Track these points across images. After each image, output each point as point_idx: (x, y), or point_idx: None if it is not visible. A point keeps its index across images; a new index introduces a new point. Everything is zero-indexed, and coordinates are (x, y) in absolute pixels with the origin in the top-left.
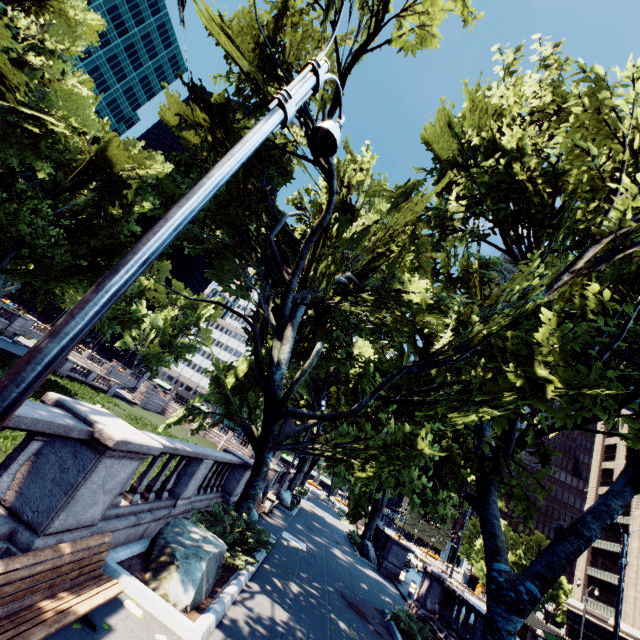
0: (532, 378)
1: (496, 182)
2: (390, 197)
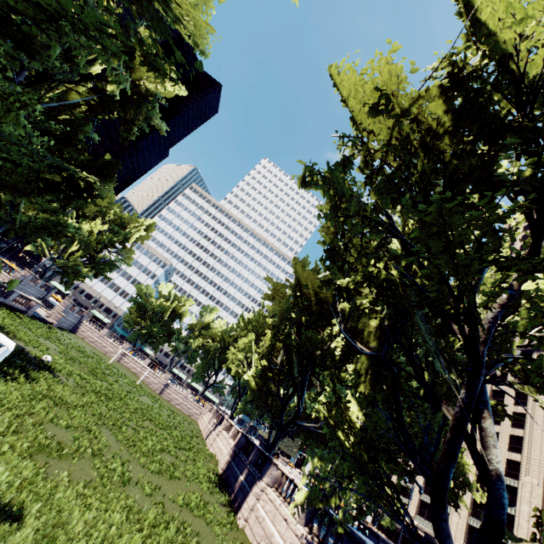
0: None
1: None
2: None
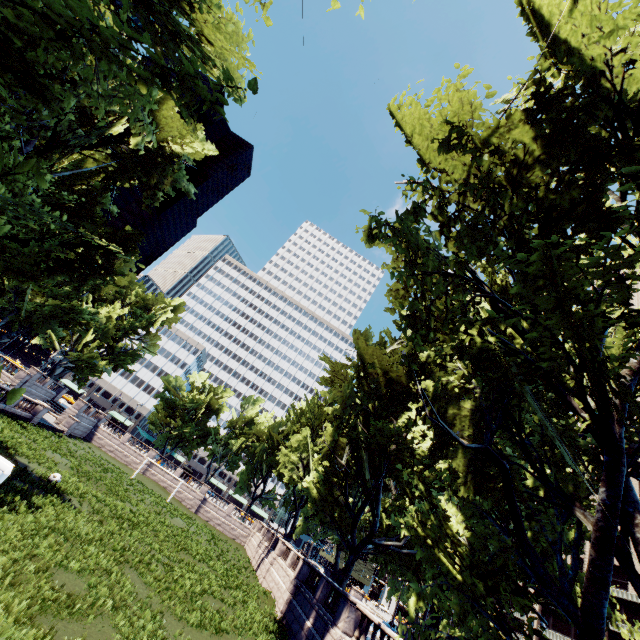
0: None
1: None
2: None
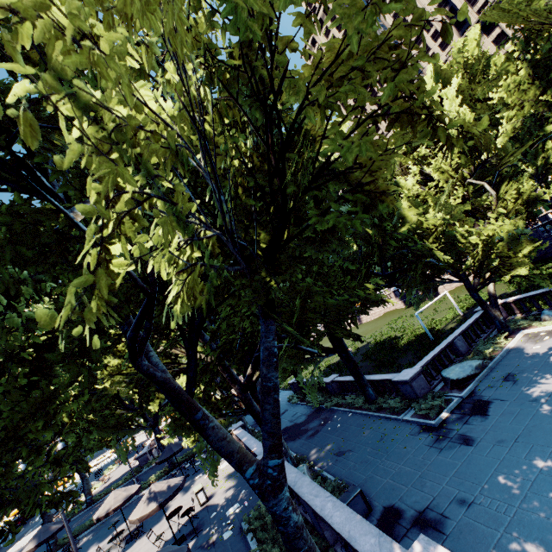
0: None
1: None
2: None
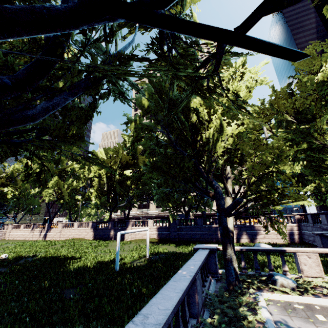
0: None
1: None
2: None
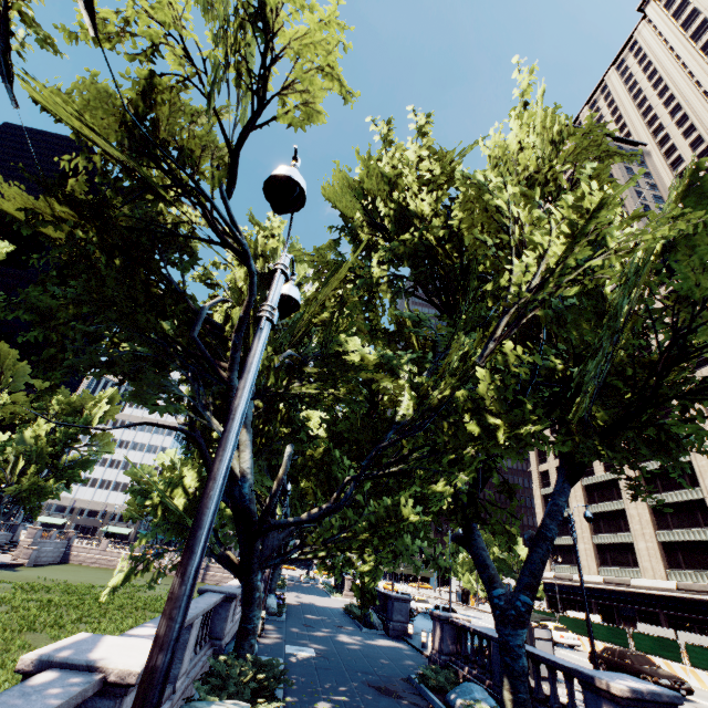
0: (484, 428)
1: (409, 250)
2: (311, 265)
